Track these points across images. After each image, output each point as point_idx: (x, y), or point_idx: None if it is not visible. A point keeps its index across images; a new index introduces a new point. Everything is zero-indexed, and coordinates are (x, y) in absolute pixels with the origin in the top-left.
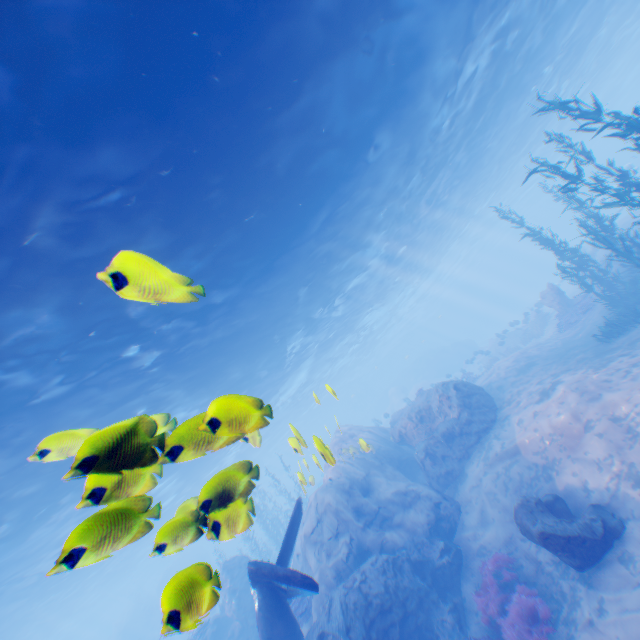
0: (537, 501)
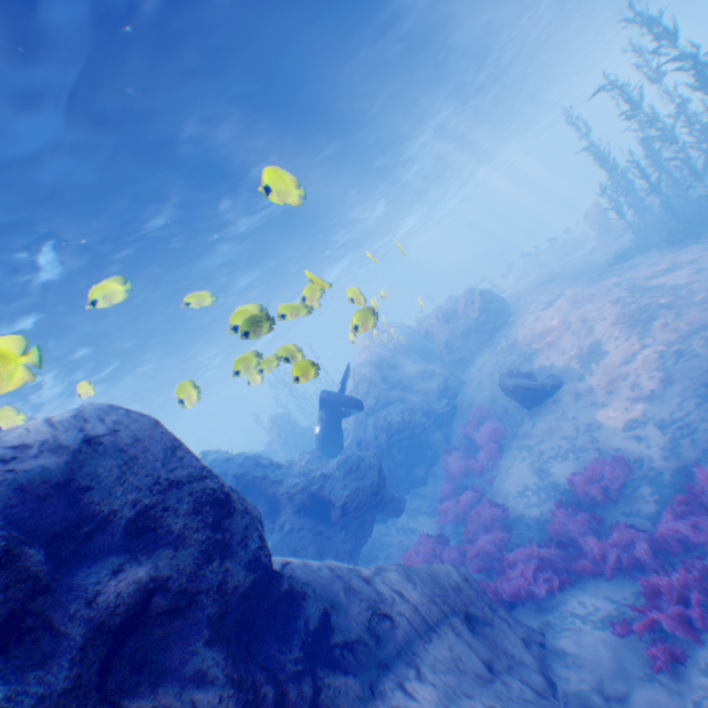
0: (515, 370)
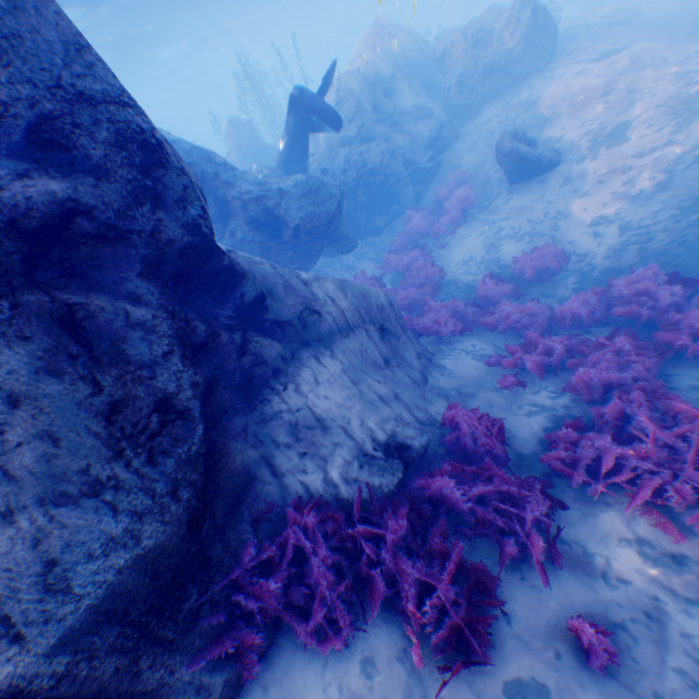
0: (521, 135)
